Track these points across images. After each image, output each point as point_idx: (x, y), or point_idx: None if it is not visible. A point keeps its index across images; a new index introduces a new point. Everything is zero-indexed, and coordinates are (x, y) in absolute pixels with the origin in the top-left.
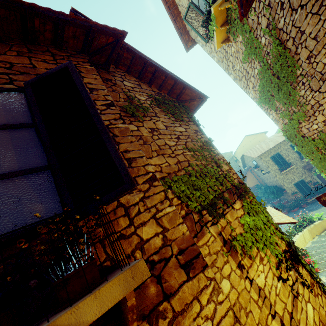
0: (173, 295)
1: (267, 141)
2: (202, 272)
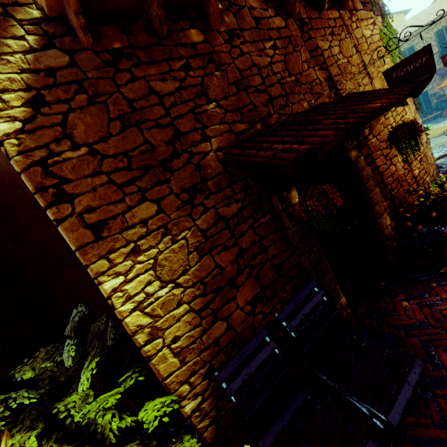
0: (357, 11)
1: (403, 26)
2: (369, 12)
